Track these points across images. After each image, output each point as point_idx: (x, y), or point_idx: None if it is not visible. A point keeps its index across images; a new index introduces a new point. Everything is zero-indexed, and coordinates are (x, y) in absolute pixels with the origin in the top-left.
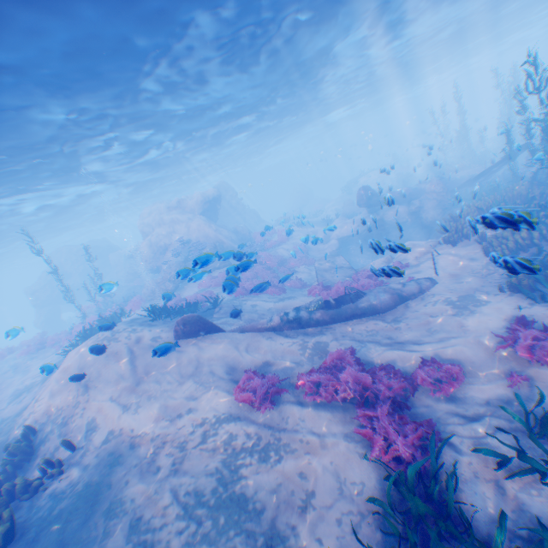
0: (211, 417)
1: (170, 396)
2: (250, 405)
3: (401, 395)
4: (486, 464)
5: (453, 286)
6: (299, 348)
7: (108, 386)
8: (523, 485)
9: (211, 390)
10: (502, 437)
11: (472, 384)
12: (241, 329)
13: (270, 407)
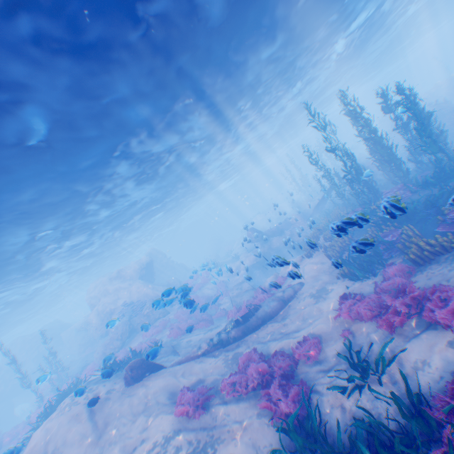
0: (161, 439)
1: (127, 435)
2: (190, 418)
3: (289, 370)
4: (336, 396)
5: (314, 283)
6: (222, 361)
7: (72, 447)
8: (354, 400)
9: (159, 417)
10: (343, 374)
11: (327, 346)
12: (178, 360)
13: (204, 413)
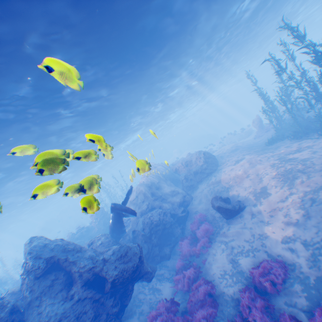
0: None
1: None
2: None
3: None
4: None
5: None
6: None
7: None
8: None
9: None
10: None
11: None
12: None
13: None
